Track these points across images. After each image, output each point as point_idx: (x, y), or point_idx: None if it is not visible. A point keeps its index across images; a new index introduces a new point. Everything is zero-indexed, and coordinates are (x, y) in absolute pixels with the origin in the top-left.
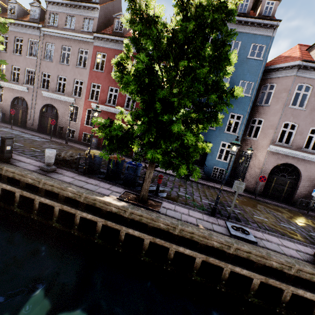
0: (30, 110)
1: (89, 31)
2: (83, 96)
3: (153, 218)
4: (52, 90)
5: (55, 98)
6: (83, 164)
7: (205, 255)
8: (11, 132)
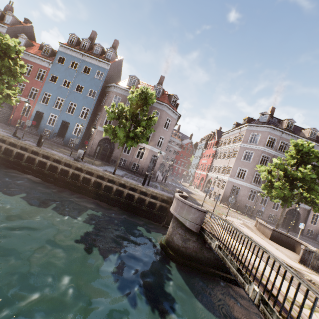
0: None
1: None
2: None
3: None
4: None
5: None
6: None
7: None
8: None
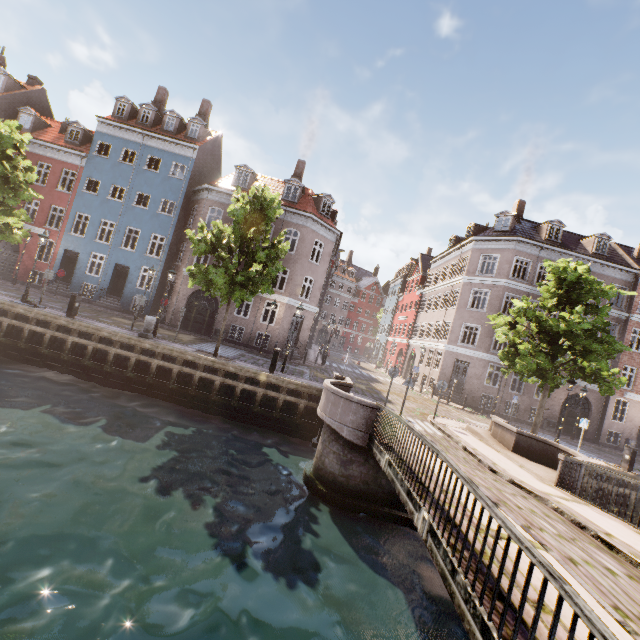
0: None
1: None
2: None
3: None
4: None
5: None
6: None
7: None
8: None
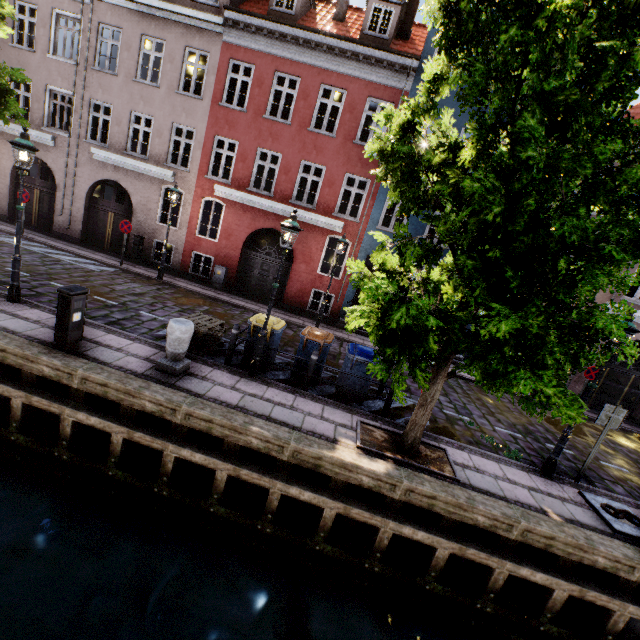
0: (62, 192)
1: (213, 3)
2: (195, 167)
3: (461, 503)
4: (117, 147)
5: (124, 167)
6: (226, 339)
7: (577, 584)
8: (26, 248)
